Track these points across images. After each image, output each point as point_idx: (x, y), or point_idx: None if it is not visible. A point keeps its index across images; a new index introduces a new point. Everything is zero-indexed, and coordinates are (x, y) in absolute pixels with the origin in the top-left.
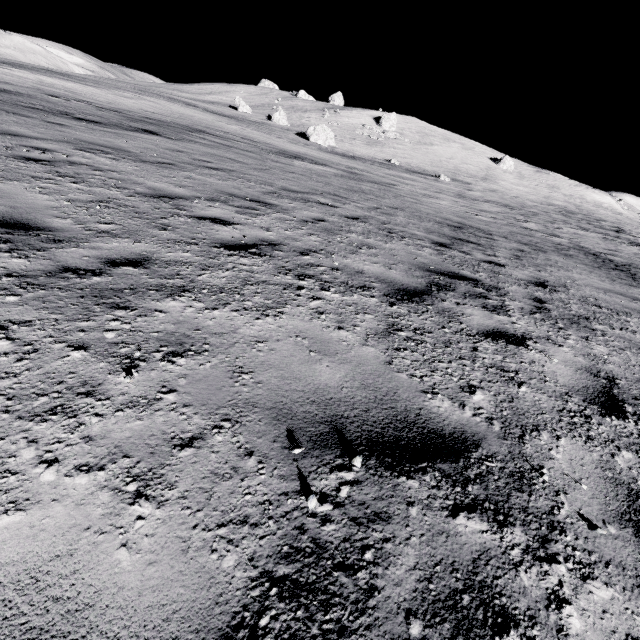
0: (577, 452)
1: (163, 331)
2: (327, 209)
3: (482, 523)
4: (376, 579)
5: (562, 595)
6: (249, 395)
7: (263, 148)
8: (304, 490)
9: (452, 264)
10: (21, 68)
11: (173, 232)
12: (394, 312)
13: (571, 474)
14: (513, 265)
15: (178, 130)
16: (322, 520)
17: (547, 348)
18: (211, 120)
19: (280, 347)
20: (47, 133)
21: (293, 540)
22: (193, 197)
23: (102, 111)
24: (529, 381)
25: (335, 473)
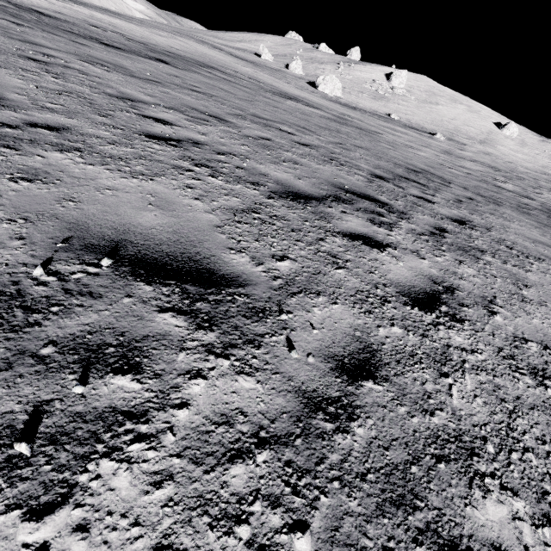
0: (342, 315)
1: (29, 166)
2: (282, 134)
3: (183, 322)
4: (46, 321)
5: (205, 374)
6: (61, 212)
7: (264, 87)
8: (43, 266)
9: (373, 190)
10: (81, 5)
11: (110, 119)
12: (266, 202)
13: (316, 324)
14: (445, 204)
15: (190, 63)
16: (39, 283)
17: (404, 256)
18: (229, 61)
19: (124, 196)
20: (64, 47)
21: (2, 286)
22: (154, 104)
23: (129, 41)
24: (353, 268)
25: (82, 265)
